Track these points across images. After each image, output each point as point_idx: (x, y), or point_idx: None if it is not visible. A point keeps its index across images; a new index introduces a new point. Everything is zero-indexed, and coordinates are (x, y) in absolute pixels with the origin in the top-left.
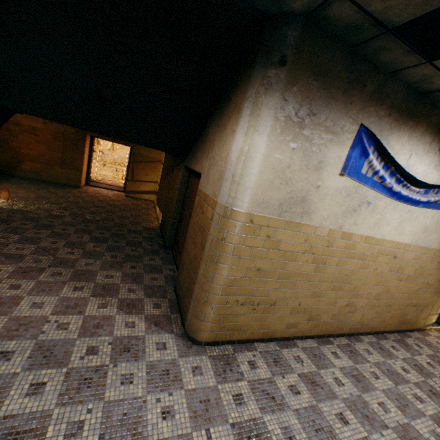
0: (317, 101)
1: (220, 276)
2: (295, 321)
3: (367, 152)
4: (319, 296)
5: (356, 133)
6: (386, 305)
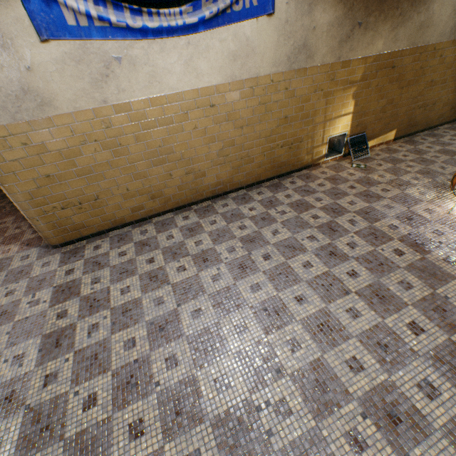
0: None
1: (16, 195)
2: (138, 204)
3: None
4: (145, 176)
5: None
6: (242, 158)
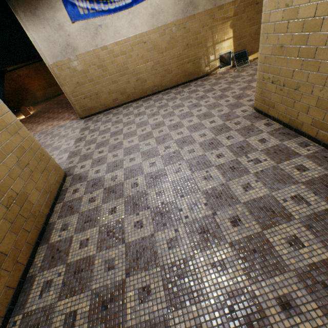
0: (33, 1)
1: (67, 92)
2: (115, 98)
3: (74, 3)
4: (117, 82)
5: None
6: (165, 70)
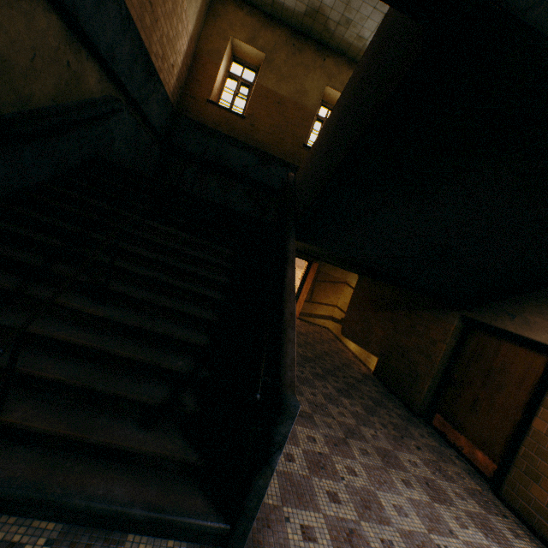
0: None
1: None
2: None
3: None
4: None
5: None
6: None
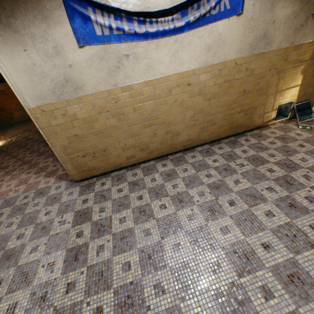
0: (7, 2)
1: (56, 147)
2: (131, 154)
3: (86, 16)
4: (137, 135)
5: (63, 5)
6: (208, 121)
